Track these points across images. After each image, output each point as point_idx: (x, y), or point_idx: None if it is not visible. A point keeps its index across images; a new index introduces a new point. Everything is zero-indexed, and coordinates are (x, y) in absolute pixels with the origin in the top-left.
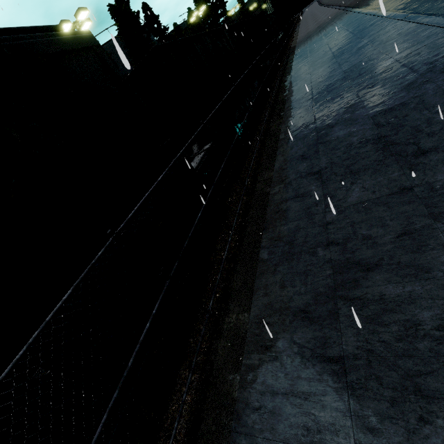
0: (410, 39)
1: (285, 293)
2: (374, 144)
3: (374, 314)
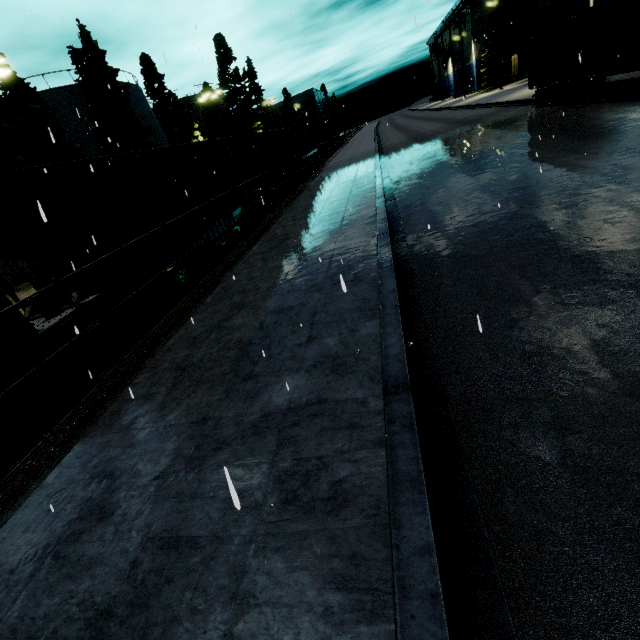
0: (359, 228)
1: (20, 540)
2: (239, 350)
3: (57, 581)
